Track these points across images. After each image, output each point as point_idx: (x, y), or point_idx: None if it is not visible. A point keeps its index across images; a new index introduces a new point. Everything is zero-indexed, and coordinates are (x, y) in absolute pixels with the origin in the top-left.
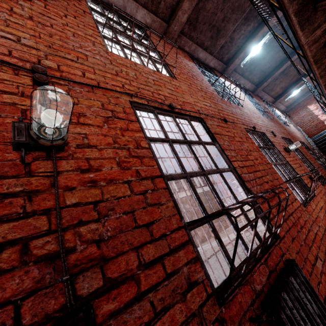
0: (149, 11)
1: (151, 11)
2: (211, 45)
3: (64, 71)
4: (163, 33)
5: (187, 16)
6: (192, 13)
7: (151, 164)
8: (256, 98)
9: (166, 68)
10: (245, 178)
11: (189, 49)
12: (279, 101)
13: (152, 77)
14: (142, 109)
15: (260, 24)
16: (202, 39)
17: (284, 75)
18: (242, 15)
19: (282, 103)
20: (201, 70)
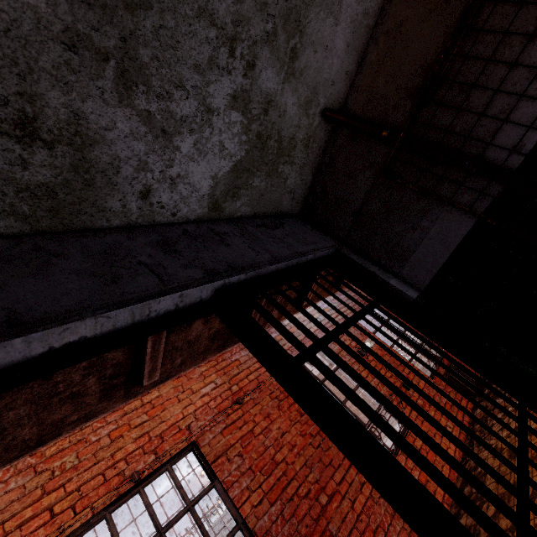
0: None
1: None
2: None
3: None
4: None
5: None
6: None
7: None
8: None
9: None
10: (261, 529)
11: None
12: None
13: (108, 426)
14: (84, 532)
15: None
16: None
17: None
18: None
19: None
20: None
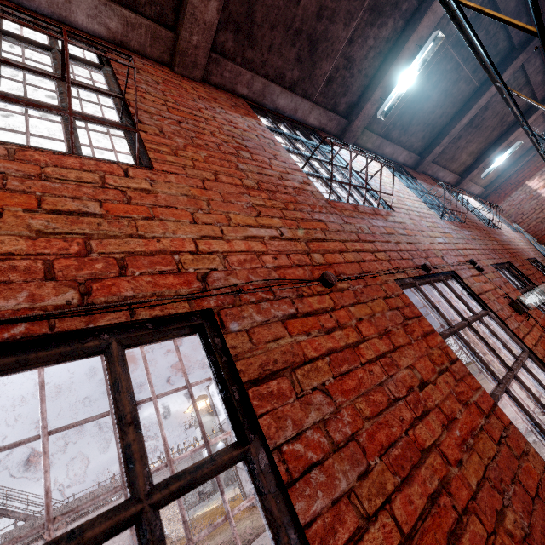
0: (110, 1)
1: (118, 1)
2: (303, 78)
3: None
4: (169, 55)
5: (217, 6)
6: (234, 1)
7: None
8: (422, 180)
9: (129, 135)
10: None
11: (248, 89)
12: (469, 178)
13: None
14: None
15: (408, 22)
16: (277, 66)
17: (475, 129)
18: (362, 2)
19: (475, 181)
20: (282, 134)
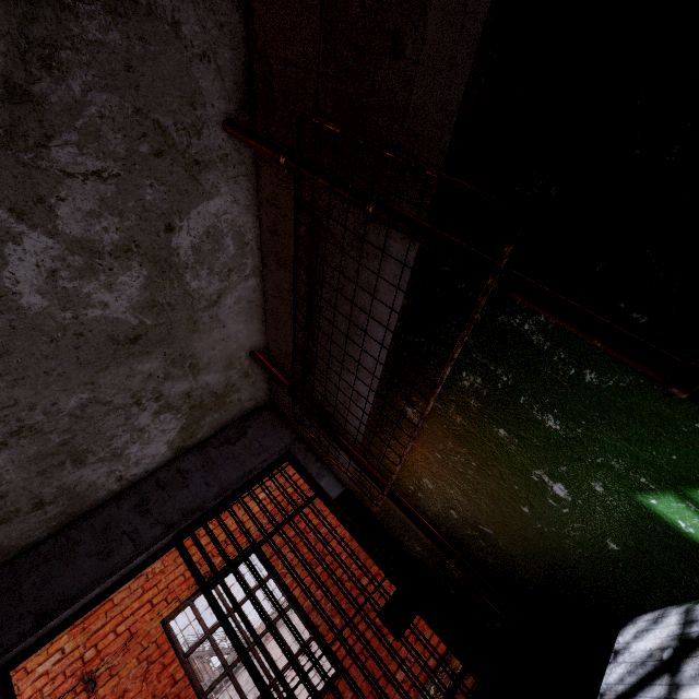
0: None
1: None
2: None
3: (101, 649)
4: None
5: None
6: None
7: (188, 693)
8: None
9: None
10: (308, 607)
11: None
12: None
13: None
14: (176, 615)
15: None
16: None
17: None
18: None
19: None
20: None
